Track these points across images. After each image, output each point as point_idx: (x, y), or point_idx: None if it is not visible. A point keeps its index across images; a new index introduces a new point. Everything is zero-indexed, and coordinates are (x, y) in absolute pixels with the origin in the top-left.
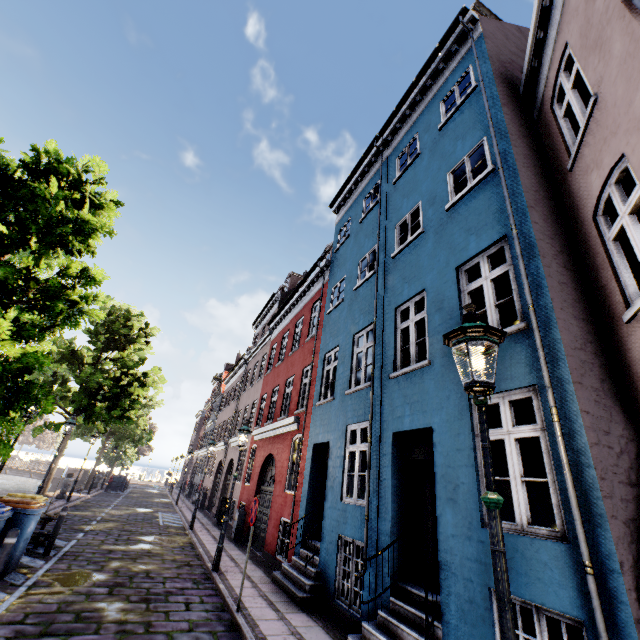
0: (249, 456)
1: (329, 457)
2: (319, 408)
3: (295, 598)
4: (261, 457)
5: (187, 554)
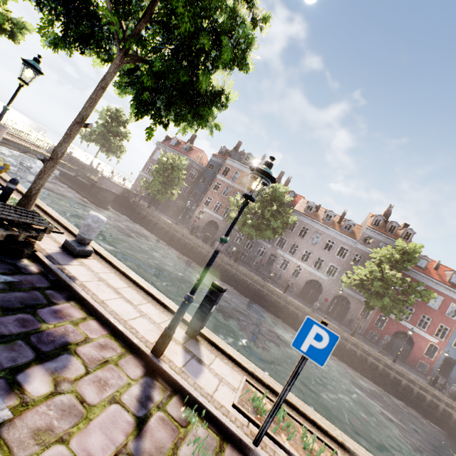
0: (378, 316)
1: (455, 364)
2: (452, 348)
3: (448, 389)
4: (396, 328)
5: (410, 369)
